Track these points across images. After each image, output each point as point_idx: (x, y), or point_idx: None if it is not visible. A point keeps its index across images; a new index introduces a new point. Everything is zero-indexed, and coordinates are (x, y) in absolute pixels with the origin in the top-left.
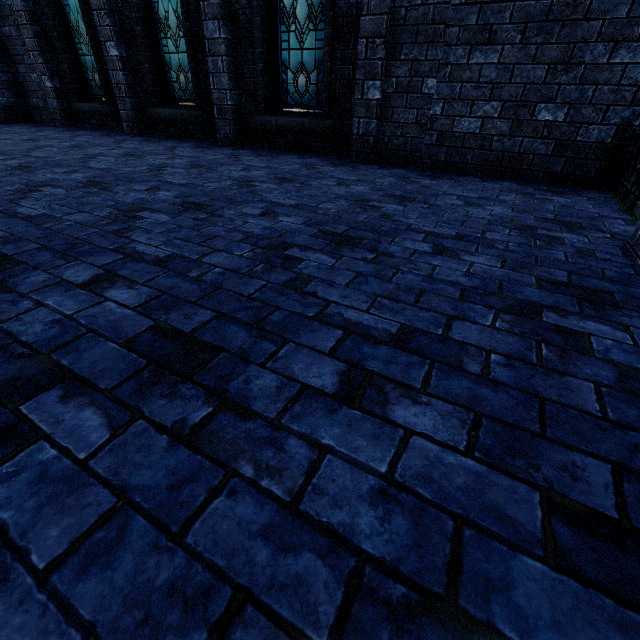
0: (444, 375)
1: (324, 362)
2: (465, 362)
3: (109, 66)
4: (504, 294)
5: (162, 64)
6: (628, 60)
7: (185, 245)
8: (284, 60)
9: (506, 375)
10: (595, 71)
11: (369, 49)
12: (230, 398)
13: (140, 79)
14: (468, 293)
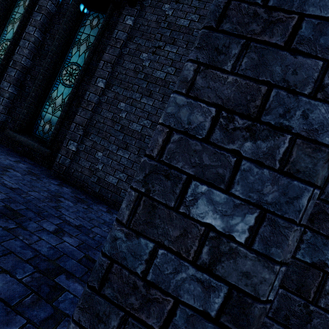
0: None
1: None
2: None
3: None
4: None
5: None
6: None
7: None
8: (42, 115)
9: None
10: None
11: (76, 128)
12: None
13: None
14: None
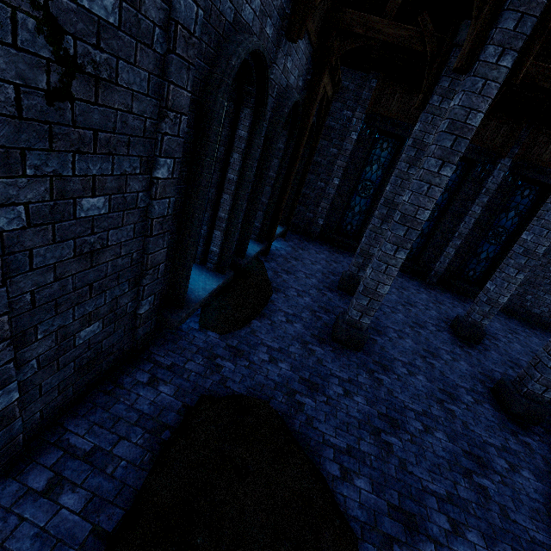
0: None
1: None
2: None
3: None
4: None
5: None
6: None
7: None
8: (467, 264)
9: None
10: None
11: None
12: None
13: None
14: None
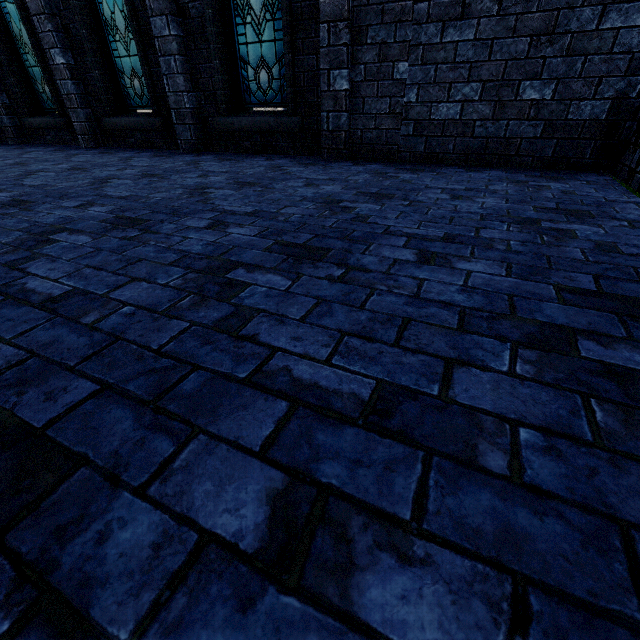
0: (449, 484)
1: (249, 473)
2: (480, 450)
3: (56, 75)
4: (518, 316)
5: (114, 70)
6: (620, 24)
7: (95, 275)
8: (243, 55)
9: (551, 473)
10: (583, 40)
11: (332, 34)
12: (55, 587)
13: (92, 87)
14: (469, 318)
